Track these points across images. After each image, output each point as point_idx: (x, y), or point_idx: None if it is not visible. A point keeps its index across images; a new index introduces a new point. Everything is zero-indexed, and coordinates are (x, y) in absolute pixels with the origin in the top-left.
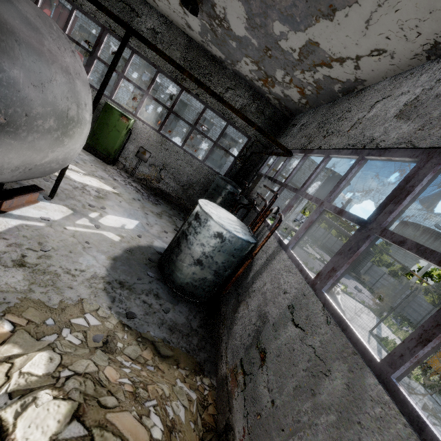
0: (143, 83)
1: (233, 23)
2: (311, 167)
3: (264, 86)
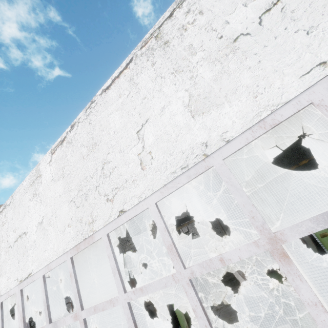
0: None
1: None
2: None
3: None
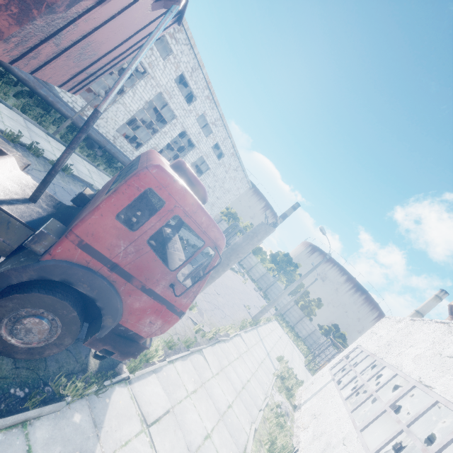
0: None
1: None
2: (242, 180)
3: None
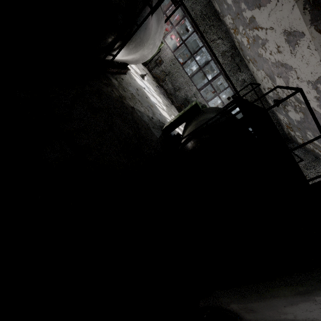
0: (184, 34)
1: (290, 114)
2: None
3: (285, 126)
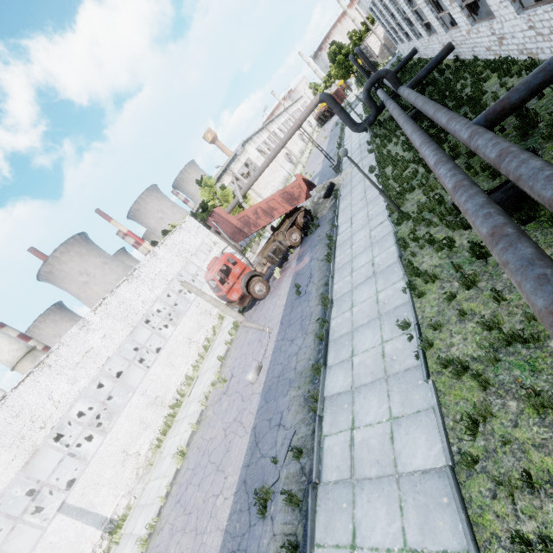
0: None
1: None
2: None
3: None
